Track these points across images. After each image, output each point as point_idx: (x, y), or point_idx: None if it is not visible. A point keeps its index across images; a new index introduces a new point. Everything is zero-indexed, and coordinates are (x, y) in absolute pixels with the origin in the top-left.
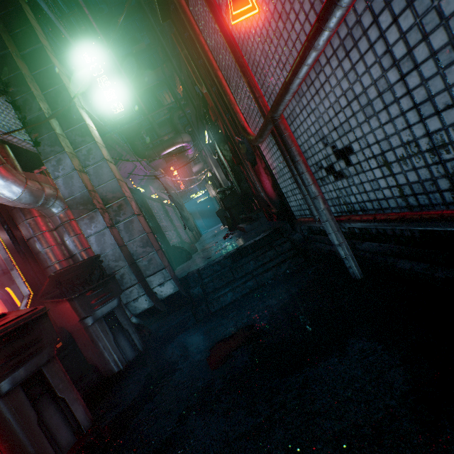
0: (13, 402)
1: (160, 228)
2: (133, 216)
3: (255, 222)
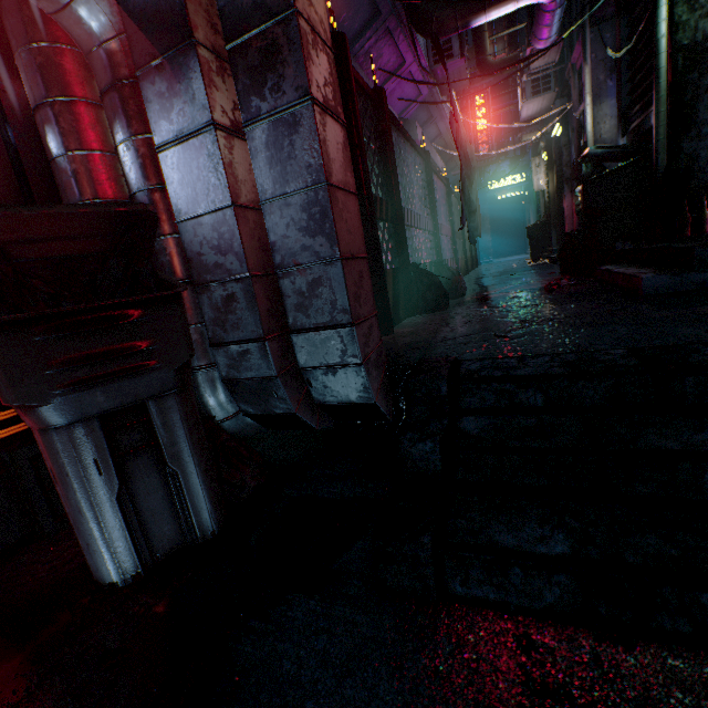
0: None
1: (399, 212)
2: (301, 104)
3: (695, 272)
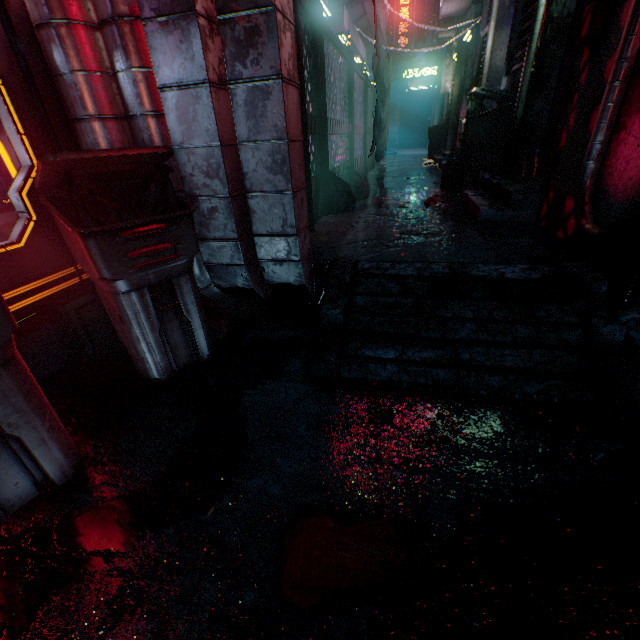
0: None
1: (325, 126)
2: (274, 80)
3: (510, 210)
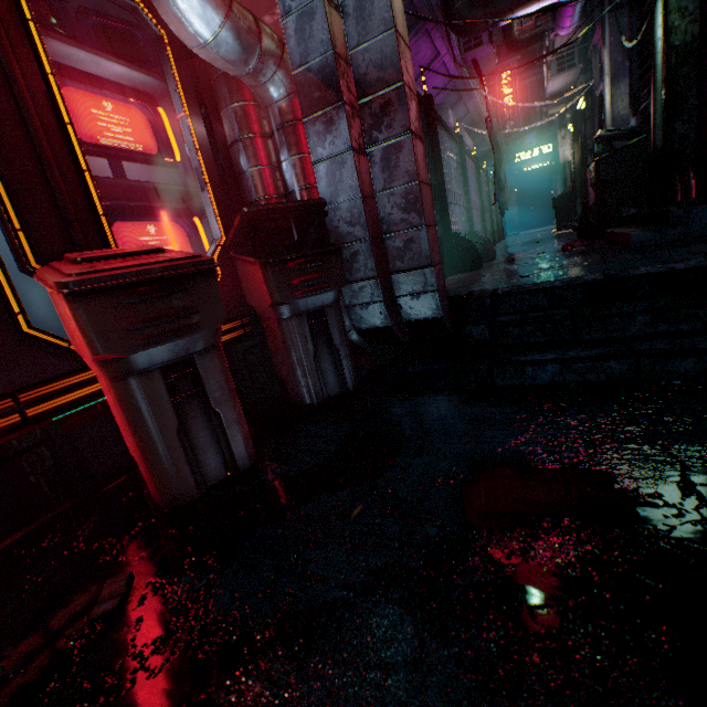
0: (147, 390)
1: (444, 192)
2: (405, 136)
3: (670, 229)
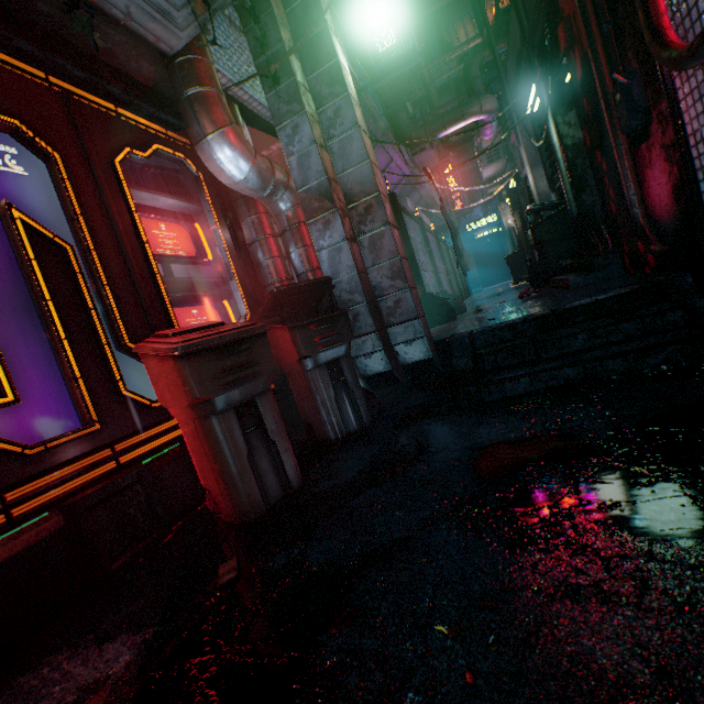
0: (227, 424)
1: (415, 262)
2: (385, 227)
3: (596, 272)
